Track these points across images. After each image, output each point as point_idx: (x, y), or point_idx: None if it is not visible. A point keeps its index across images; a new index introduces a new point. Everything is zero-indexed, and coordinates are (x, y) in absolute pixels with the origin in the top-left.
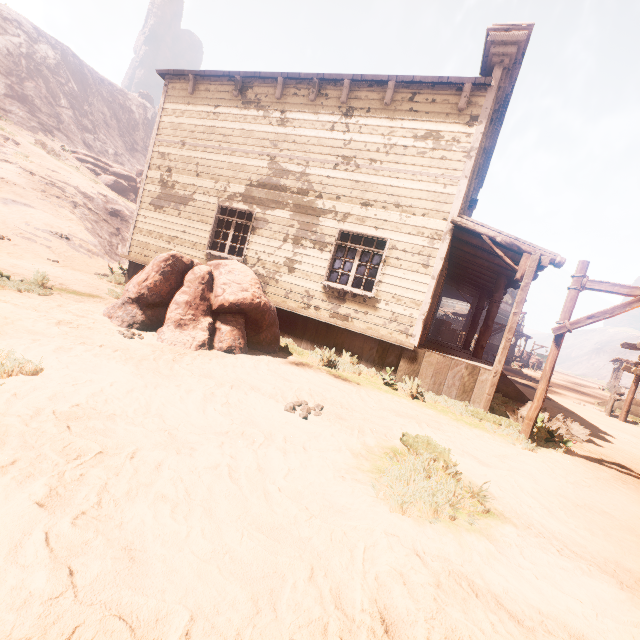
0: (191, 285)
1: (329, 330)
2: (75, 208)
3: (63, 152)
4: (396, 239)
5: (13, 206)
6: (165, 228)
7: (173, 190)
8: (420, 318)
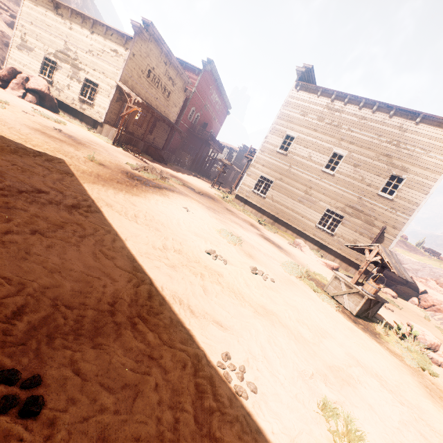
0: (19, 79)
1: (80, 114)
2: None
3: None
4: (102, 85)
5: None
6: (22, 60)
7: (26, 43)
8: (105, 113)
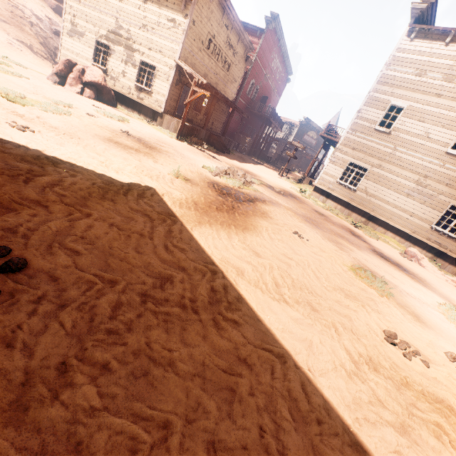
0: (75, 72)
1: (137, 104)
2: (32, 27)
3: None
4: (159, 67)
5: None
6: (74, 48)
7: (77, 28)
8: (164, 101)
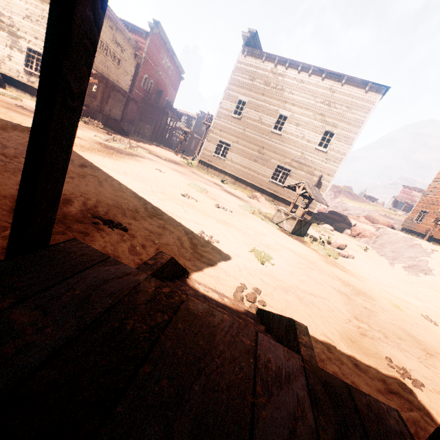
0: None
1: (28, 87)
2: None
3: None
4: None
5: None
6: None
7: None
8: None
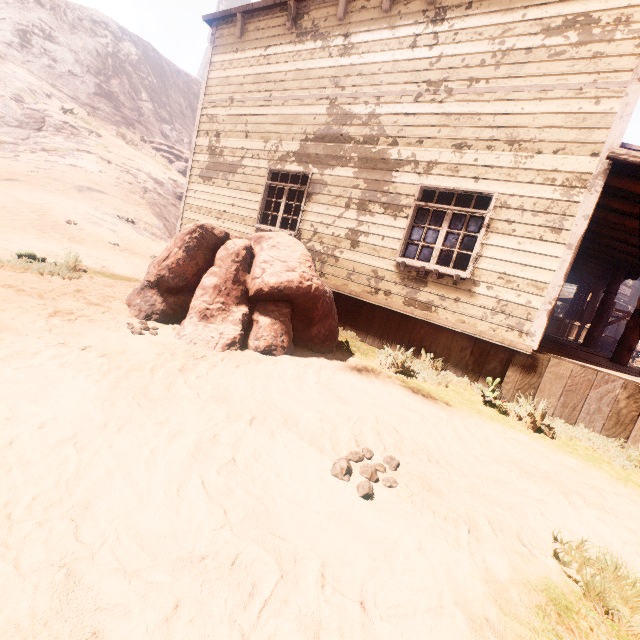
0: (222, 264)
1: (403, 322)
2: (145, 193)
3: (142, 143)
4: (507, 192)
5: (87, 193)
6: (214, 202)
7: (221, 157)
8: (543, 308)
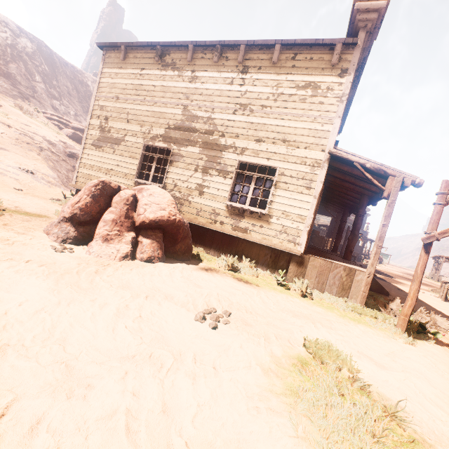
0: (117, 206)
1: (232, 240)
2: (41, 151)
3: (36, 112)
4: (284, 167)
5: None
6: (103, 163)
7: (109, 133)
8: (305, 230)
